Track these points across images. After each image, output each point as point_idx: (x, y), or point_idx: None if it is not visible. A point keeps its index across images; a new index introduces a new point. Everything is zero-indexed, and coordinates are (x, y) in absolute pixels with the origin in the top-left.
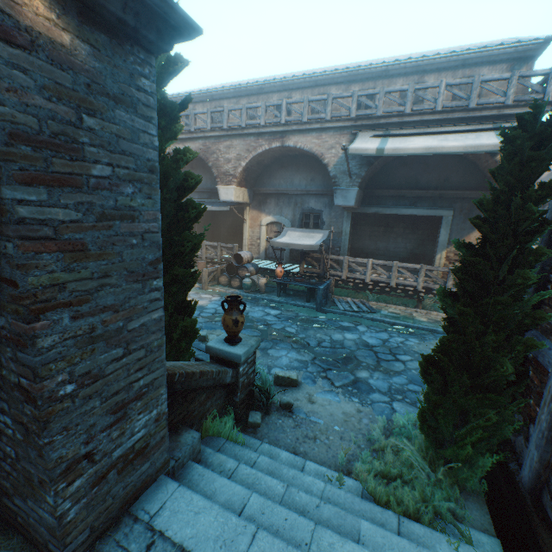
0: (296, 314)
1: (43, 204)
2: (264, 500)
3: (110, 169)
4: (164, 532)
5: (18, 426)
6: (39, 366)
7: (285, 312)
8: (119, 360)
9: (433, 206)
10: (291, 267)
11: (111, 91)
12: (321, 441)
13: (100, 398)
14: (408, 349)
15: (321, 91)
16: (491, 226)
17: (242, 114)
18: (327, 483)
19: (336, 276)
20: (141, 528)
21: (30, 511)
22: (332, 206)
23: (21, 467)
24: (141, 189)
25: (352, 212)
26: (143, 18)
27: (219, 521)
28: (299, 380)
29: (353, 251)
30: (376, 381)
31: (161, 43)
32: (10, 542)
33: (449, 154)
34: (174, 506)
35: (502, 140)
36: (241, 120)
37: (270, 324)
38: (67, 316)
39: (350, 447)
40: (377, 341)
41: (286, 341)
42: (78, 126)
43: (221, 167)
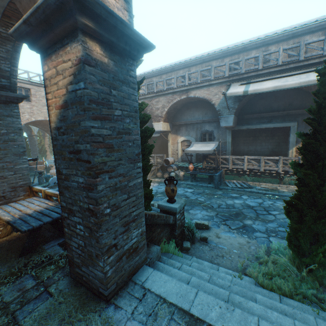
0: (203, 191)
1: (99, 128)
2: (199, 280)
3: (121, 112)
4: (150, 289)
5: (86, 229)
6: (98, 198)
7: (196, 190)
8: (125, 200)
9: (283, 121)
10: (197, 165)
11: (121, 79)
12: (226, 257)
13: (119, 217)
14: (276, 208)
15: (207, 65)
16: (317, 122)
17: (164, 83)
18: (233, 277)
19: (225, 168)
20: (138, 287)
21: (90, 273)
22: (219, 127)
23: (86, 250)
24: (132, 120)
25: (231, 130)
26: (132, 46)
27: (177, 286)
28: (209, 226)
29: (234, 153)
30: (257, 226)
31: (139, 55)
32: (80, 289)
33: (290, 89)
34: (153, 278)
35: (318, 74)
36: (163, 86)
37: (188, 197)
38: (107, 177)
39: (245, 261)
40: (255, 203)
41: (199, 205)
42: (110, 94)
43: (154, 113)
